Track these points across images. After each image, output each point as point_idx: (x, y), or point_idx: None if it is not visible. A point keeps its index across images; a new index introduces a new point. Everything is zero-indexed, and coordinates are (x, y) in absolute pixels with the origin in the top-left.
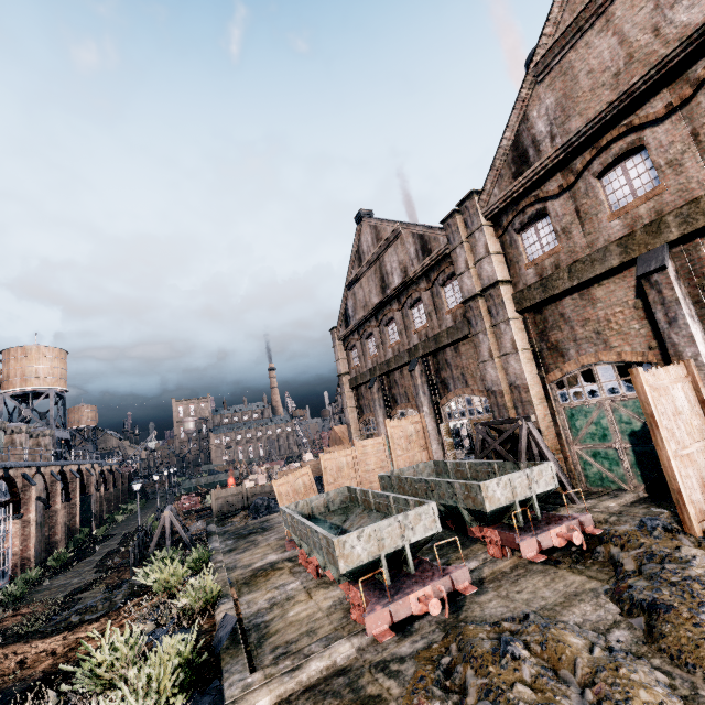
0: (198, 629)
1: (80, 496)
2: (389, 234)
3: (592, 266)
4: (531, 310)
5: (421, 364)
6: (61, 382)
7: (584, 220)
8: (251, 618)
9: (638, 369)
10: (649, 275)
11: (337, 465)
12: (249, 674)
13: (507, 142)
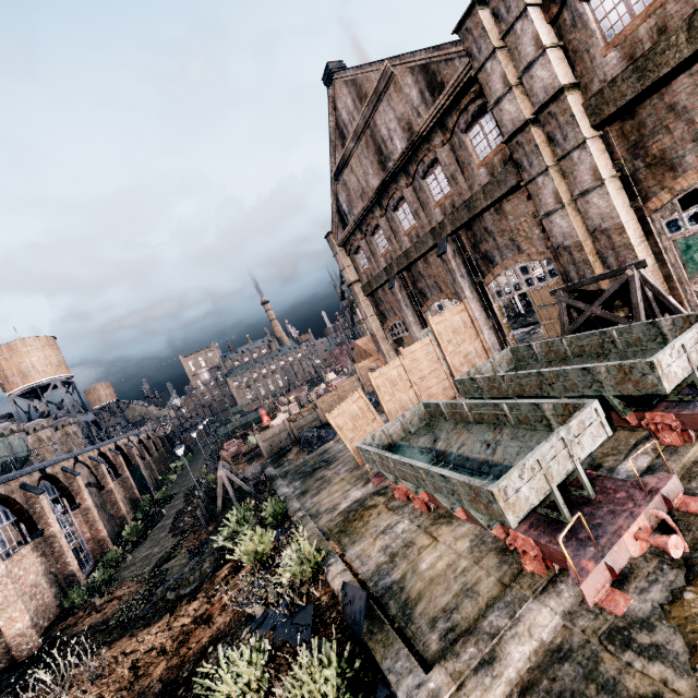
0: (318, 605)
1: (129, 469)
2: (376, 82)
3: None
4: (616, 117)
5: (451, 243)
6: (62, 370)
7: None
8: (375, 579)
9: None
10: None
11: (389, 380)
12: (424, 673)
13: None
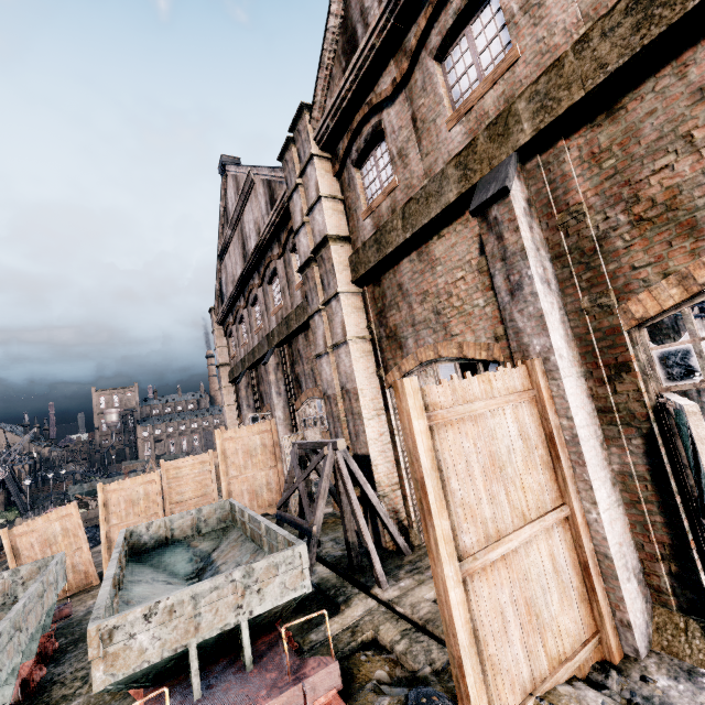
0: None
1: None
2: (243, 183)
3: (427, 204)
4: (369, 279)
5: (278, 355)
6: None
7: (421, 133)
8: None
9: (404, 382)
10: (487, 209)
11: (128, 497)
12: None
13: (334, 20)
